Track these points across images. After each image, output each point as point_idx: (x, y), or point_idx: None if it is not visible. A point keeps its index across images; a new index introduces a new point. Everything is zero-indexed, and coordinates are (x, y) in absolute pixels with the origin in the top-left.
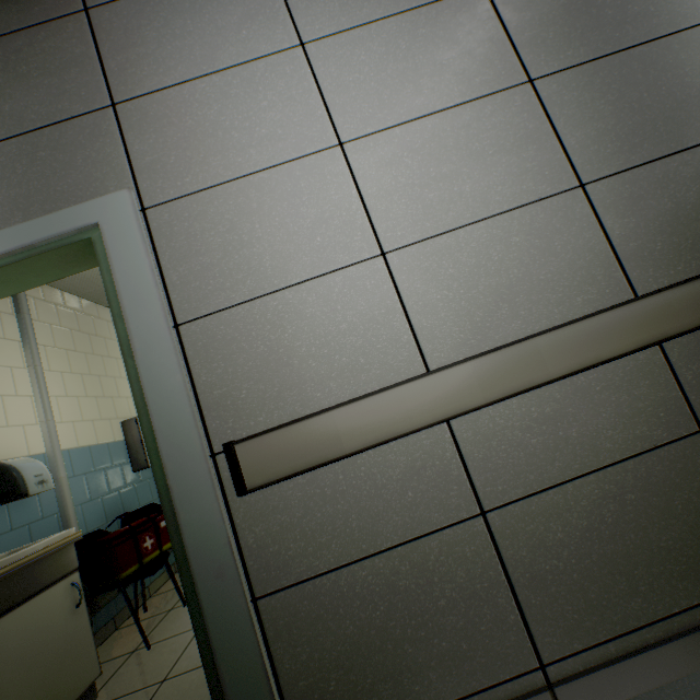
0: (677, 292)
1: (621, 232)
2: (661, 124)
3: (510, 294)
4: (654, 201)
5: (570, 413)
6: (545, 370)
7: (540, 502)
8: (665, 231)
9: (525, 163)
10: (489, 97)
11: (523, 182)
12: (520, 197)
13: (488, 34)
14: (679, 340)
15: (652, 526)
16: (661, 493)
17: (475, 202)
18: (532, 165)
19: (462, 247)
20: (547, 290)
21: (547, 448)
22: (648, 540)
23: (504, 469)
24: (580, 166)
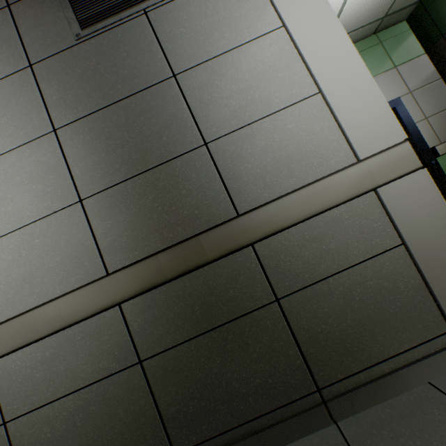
0: (123, 273)
1: (103, 231)
2: (134, 153)
3: (31, 278)
4: (125, 208)
5: (61, 355)
6: (38, 331)
7: (39, 414)
8: (130, 228)
9: (47, 188)
10: (28, 144)
11: (45, 201)
12: (42, 211)
13: (31, 99)
14: (132, 302)
15: (105, 426)
16: (112, 404)
17: (14, 217)
18: (51, 189)
19: (5, 248)
20: (54, 274)
21: (46, 379)
22: (101, 435)
23: (19, 394)
24: (81, 187)
